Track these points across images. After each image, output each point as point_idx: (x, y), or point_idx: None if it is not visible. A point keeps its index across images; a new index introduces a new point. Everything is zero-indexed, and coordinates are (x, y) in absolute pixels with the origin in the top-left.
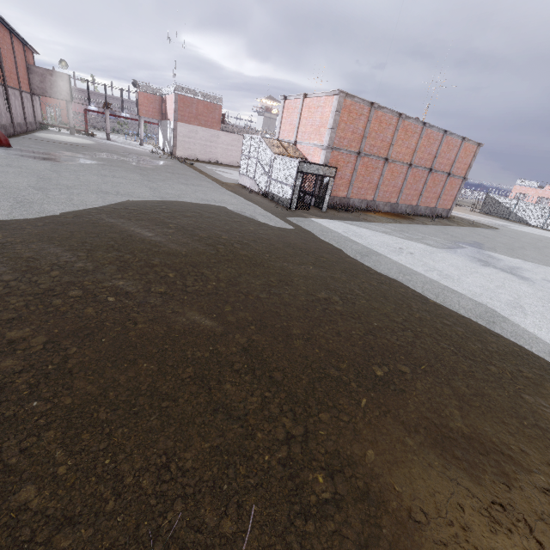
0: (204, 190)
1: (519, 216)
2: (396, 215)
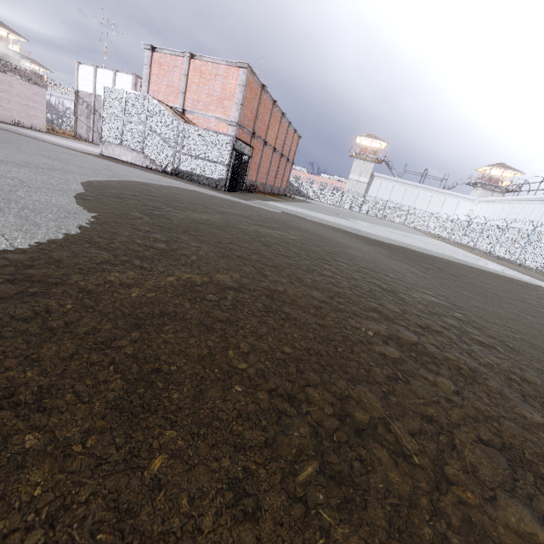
0: (107, 164)
1: (304, 193)
2: (270, 194)
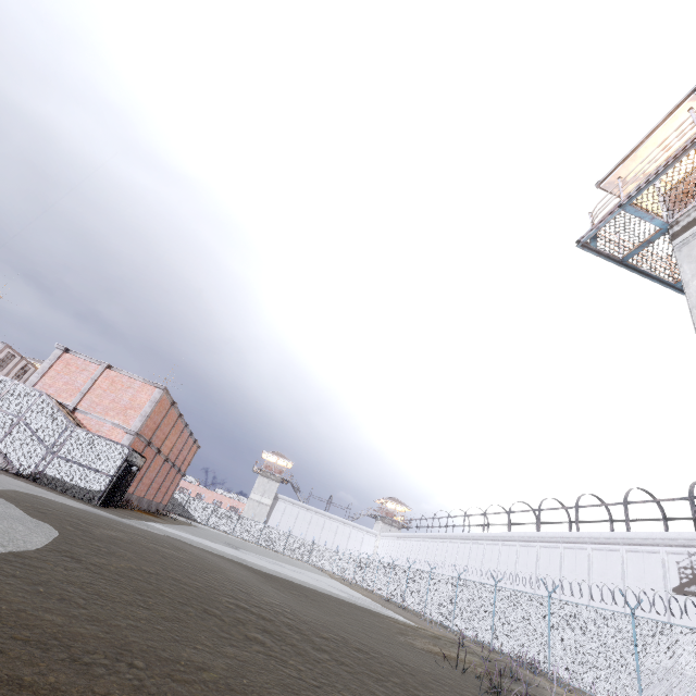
0: None
1: (190, 512)
2: (146, 512)
